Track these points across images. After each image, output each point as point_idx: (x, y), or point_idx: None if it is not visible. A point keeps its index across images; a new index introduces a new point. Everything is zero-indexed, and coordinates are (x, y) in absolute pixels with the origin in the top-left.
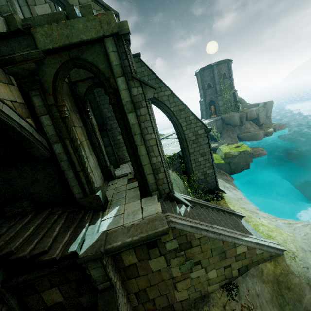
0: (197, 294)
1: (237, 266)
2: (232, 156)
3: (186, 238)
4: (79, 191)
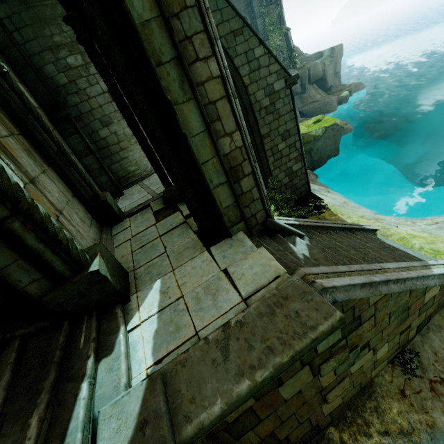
0: (354, 391)
1: (418, 322)
2: (313, 138)
3: (353, 314)
4: (32, 275)
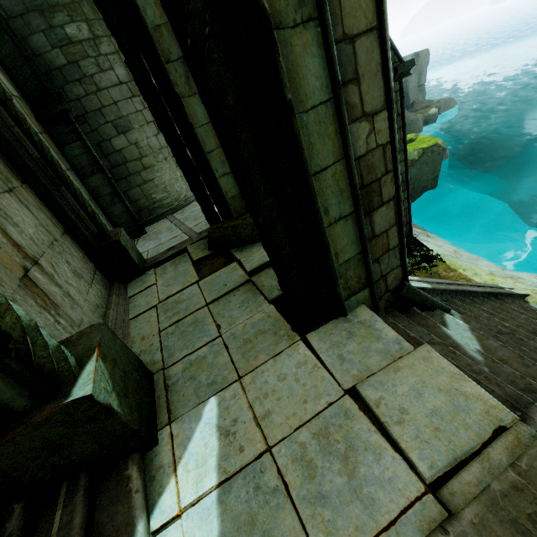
0: None
1: None
2: None
3: None
4: None
